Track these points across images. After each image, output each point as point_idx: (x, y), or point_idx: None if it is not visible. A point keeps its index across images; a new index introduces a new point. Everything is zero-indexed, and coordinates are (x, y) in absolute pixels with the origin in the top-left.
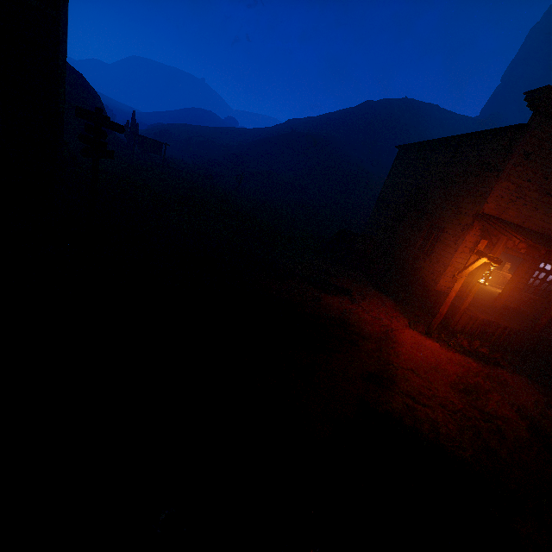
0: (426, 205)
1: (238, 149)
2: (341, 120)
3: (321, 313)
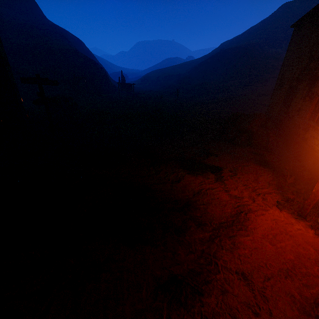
0: (317, 71)
1: (185, 74)
2: (260, 28)
3: (168, 196)
